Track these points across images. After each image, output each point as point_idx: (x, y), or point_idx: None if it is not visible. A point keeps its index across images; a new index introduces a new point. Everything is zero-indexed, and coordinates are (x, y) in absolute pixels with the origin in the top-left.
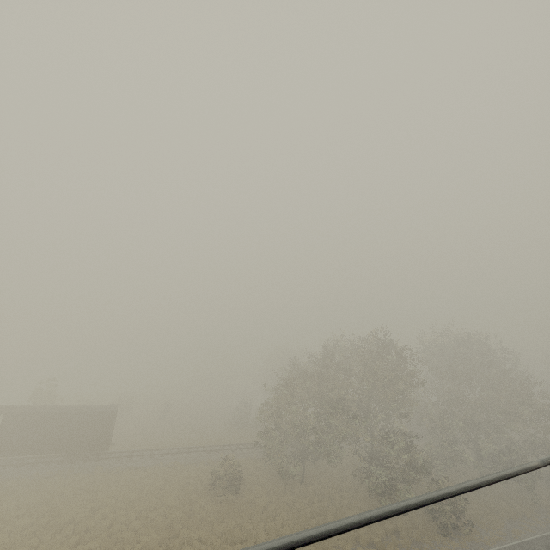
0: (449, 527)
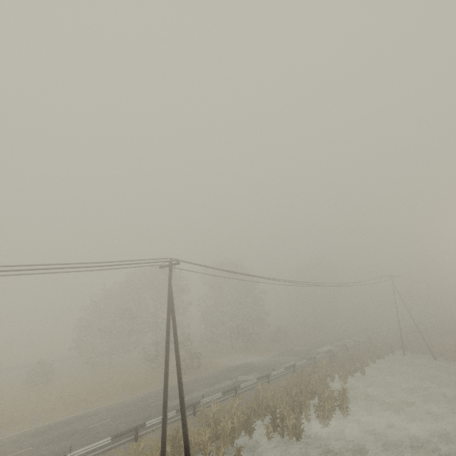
0: (184, 368)
